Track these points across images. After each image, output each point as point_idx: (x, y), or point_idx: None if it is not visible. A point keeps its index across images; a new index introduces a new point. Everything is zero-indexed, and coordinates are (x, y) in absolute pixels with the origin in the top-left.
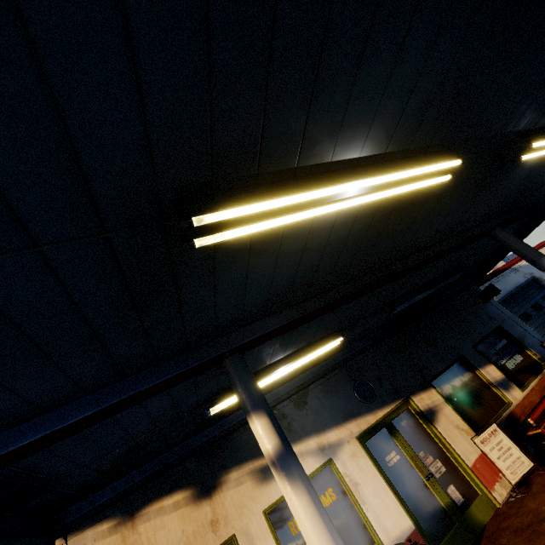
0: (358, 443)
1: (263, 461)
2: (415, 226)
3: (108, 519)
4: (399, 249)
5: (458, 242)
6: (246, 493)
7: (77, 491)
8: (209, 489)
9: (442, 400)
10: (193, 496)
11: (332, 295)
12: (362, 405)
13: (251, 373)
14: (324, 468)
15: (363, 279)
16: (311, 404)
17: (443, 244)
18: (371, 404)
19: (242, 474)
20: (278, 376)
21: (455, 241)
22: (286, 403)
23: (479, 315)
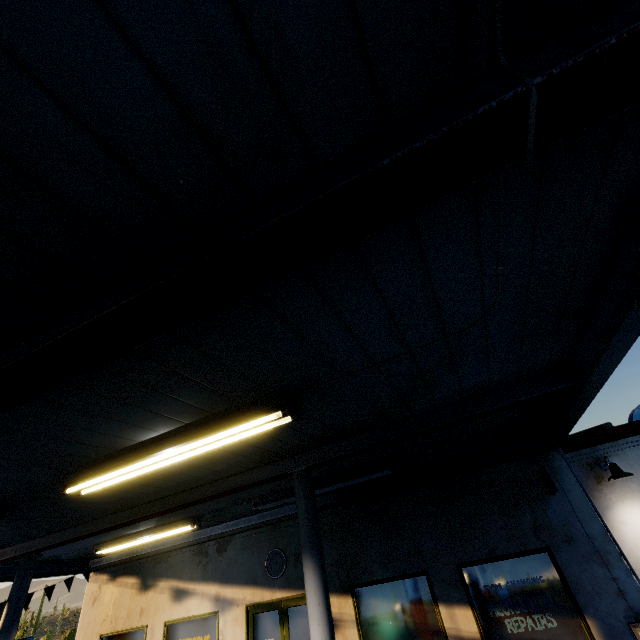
0: (245, 611)
1: (180, 584)
2: (90, 504)
3: (109, 574)
4: (117, 506)
5: (213, 492)
6: (163, 601)
7: (80, 558)
8: (148, 585)
9: (353, 618)
10: (141, 585)
11: (74, 531)
12: (266, 576)
13: (24, 573)
14: (213, 616)
15: (100, 522)
16: (228, 553)
17: (194, 493)
18: (275, 580)
19: (166, 586)
20: (144, 541)
21: (211, 490)
22: (213, 543)
23: (516, 514)
